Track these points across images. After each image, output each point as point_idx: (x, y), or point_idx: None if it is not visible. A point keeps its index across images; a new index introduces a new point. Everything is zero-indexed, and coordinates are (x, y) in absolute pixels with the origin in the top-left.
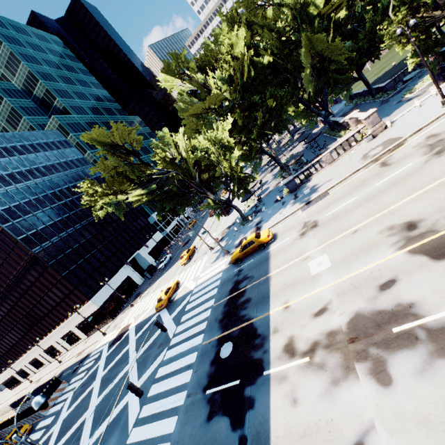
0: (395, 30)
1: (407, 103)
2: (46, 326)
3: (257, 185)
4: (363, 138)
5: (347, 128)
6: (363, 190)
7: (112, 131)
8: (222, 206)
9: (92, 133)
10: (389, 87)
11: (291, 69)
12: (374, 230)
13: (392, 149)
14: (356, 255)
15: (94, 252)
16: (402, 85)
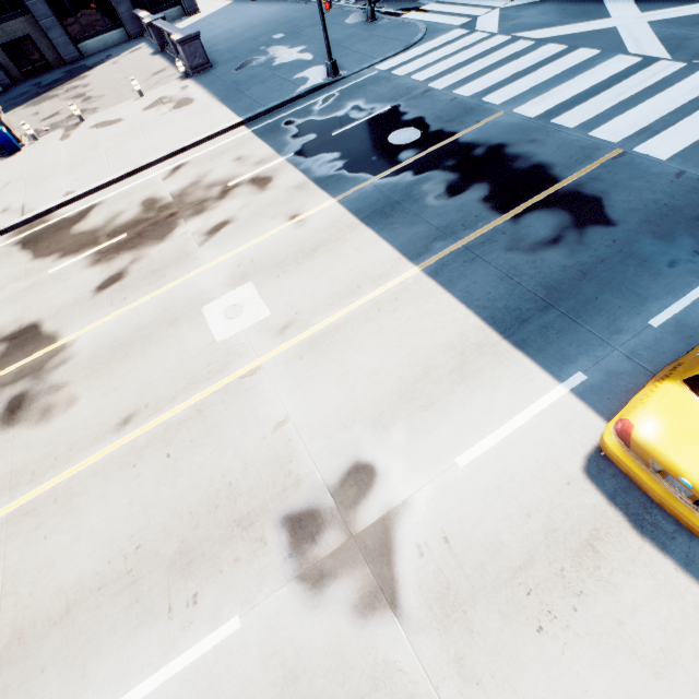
0: None
1: None
2: None
3: None
4: None
5: None
6: None
7: None
8: None
9: None
10: None
11: None
12: (79, 413)
13: None
14: (141, 335)
15: None
16: None
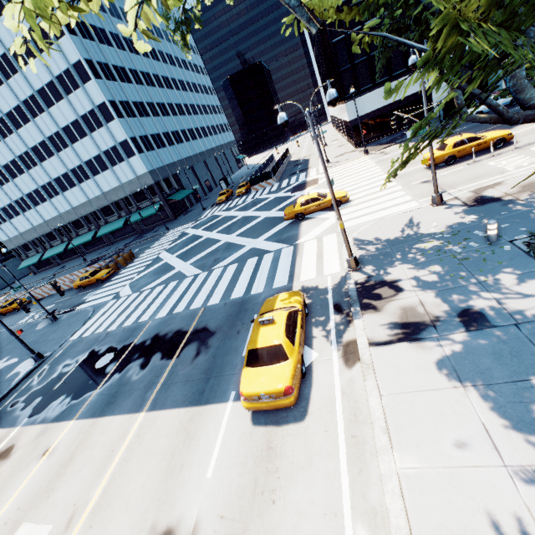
0: None
1: None
2: None
3: None
4: None
5: None
6: None
7: None
8: None
9: None
10: None
11: None
12: None
13: None
14: None
15: None
16: None
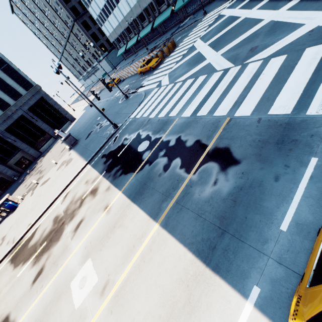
0: None
1: None
2: None
3: None
4: None
5: None
6: None
7: None
8: None
9: None
10: None
11: None
12: None
13: None
14: (45, 312)
15: None
16: None
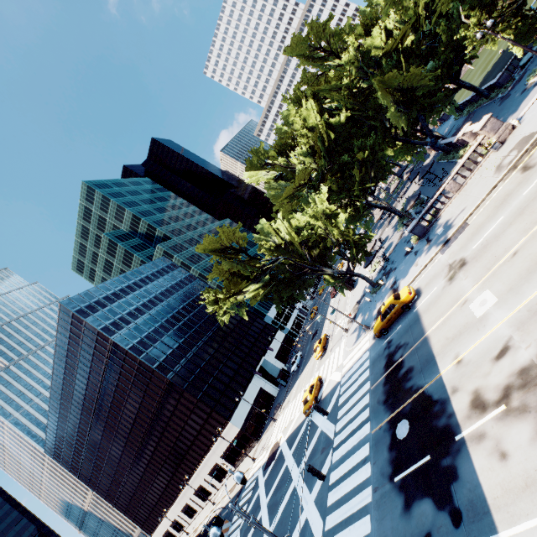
0: (478, 32)
1: (535, 88)
2: (192, 461)
3: (377, 245)
4: (487, 149)
5: (465, 145)
6: (509, 206)
7: (219, 238)
8: (344, 278)
9: (204, 246)
10: (503, 81)
11: (373, 114)
12: None
13: (530, 148)
14: (524, 278)
15: (221, 368)
16: (521, 70)
